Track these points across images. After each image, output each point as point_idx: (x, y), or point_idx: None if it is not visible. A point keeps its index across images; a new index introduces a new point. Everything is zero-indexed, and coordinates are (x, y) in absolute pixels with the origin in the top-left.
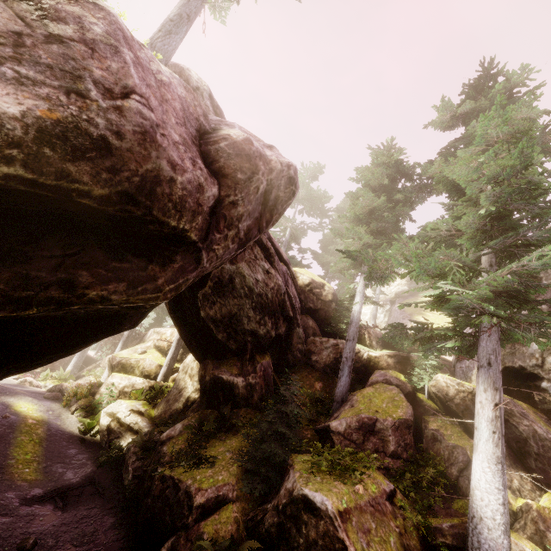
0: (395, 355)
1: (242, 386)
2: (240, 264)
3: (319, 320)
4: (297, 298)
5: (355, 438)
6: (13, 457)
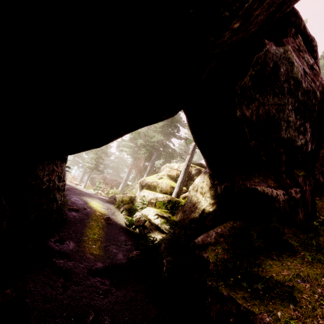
0: None
1: (283, 199)
2: (288, 47)
3: None
4: None
5: None
6: (86, 235)
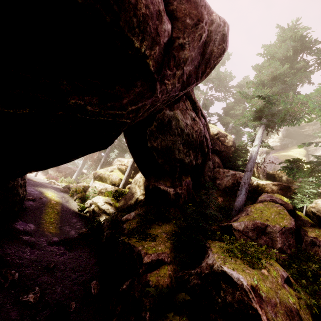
0: (278, 184)
1: (172, 194)
2: (176, 111)
3: (222, 158)
4: (209, 142)
5: (250, 235)
6: (44, 219)
